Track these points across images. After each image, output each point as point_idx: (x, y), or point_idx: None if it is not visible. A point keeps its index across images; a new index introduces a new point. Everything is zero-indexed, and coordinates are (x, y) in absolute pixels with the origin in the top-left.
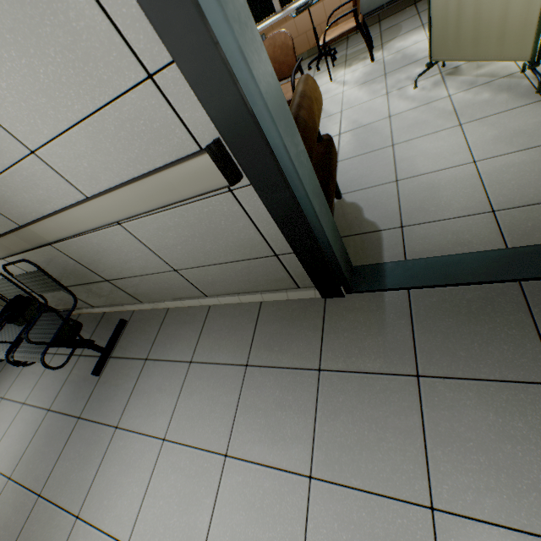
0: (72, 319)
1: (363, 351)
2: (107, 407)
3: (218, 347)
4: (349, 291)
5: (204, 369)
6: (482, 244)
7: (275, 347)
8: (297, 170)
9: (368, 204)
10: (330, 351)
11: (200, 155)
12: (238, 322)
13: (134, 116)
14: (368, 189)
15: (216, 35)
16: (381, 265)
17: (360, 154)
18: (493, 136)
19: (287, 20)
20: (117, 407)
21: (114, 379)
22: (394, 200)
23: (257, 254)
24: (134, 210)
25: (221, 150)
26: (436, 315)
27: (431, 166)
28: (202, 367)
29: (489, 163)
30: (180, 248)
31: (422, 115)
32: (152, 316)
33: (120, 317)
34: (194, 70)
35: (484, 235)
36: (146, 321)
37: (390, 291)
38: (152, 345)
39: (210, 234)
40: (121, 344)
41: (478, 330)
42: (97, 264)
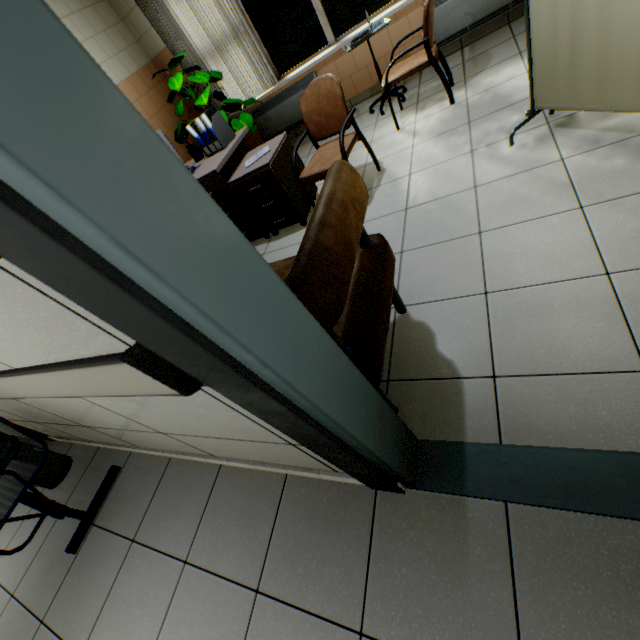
0: (58, 456)
1: (432, 614)
2: (76, 612)
3: (223, 543)
4: (411, 486)
5: (200, 581)
6: (630, 434)
7: (298, 567)
8: (292, 381)
9: (443, 328)
10: (380, 598)
11: (119, 363)
12: (253, 504)
13: (5, 301)
14: (443, 302)
15: (58, 220)
16: (462, 445)
17: (433, 242)
18: (635, 231)
19: (343, 53)
20: (86, 618)
21: (91, 565)
22: (482, 327)
23: (264, 439)
24: (67, 393)
25: (151, 356)
26: (555, 569)
27: (538, 273)
28: (198, 576)
29: (632, 278)
30: (157, 419)
31: (522, 187)
32: (150, 466)
33: (114, 459)
34: (44, 269)
35: (634, 416)
36: (142, 473)
37: (475, 497)
38: (143, 517)
39: (189, 415)
40: (108, 505)
41: (634, 623)
42: (64, 413)
